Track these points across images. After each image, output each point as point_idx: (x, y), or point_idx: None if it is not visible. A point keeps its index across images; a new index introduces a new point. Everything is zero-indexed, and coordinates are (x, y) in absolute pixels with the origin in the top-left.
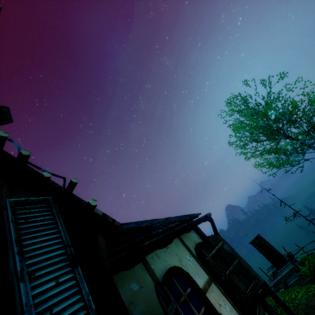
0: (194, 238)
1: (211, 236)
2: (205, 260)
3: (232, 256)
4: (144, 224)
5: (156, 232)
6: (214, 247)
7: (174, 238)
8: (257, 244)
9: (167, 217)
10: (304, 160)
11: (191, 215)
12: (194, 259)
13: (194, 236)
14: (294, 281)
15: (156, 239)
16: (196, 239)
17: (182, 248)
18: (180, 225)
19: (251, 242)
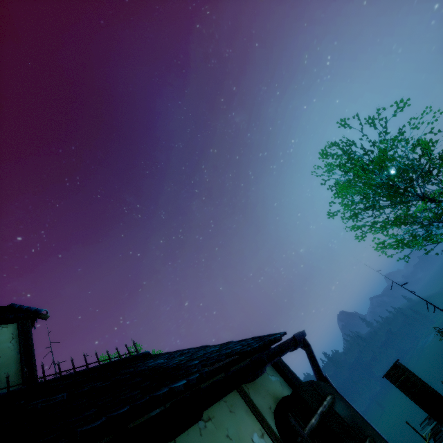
0: (273, 388)
1: (306, 385)
2: (297, 442)
3: (355, 431)
4: (178, 358)
5: (169, 389)
6: (315, 409)
7: (211, 405)
8: (396, 379)
9: (226, 342)
10: None
11: (267, 337)
12: (271, 442)
13: (274, 383)
14: None
15: (145, 422)
16: (277, 390)
17: (244, 417)
18: (241, 362)
19: (386, 375)
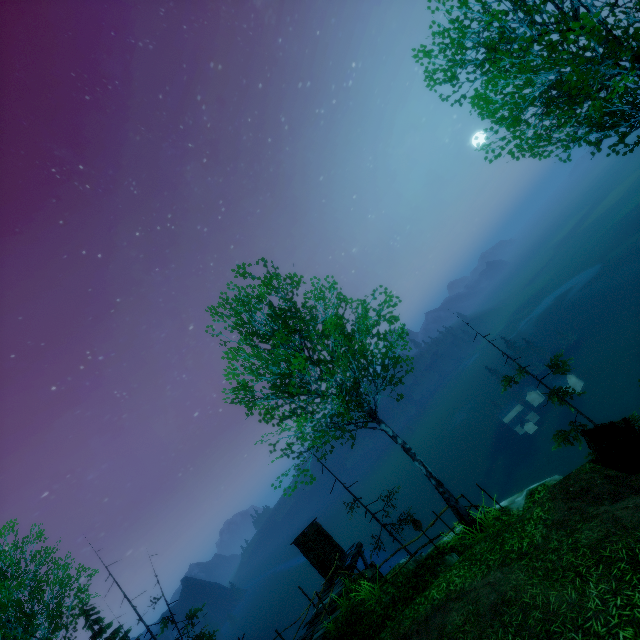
0: None
1: None
2: None
3: None
4: None
5: None
6: None
7: None
8: (302, 545)
9: None
10: (358, 428)
11: None
12: None
13: None
14: (319, 635)
15: None
16: None
17: None
18: None
19: (295, 541)
